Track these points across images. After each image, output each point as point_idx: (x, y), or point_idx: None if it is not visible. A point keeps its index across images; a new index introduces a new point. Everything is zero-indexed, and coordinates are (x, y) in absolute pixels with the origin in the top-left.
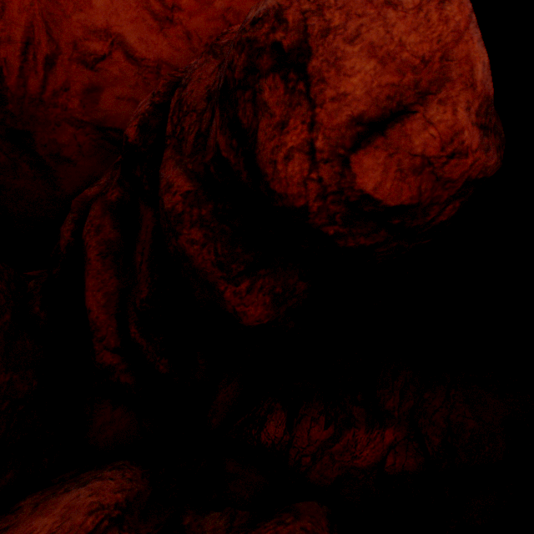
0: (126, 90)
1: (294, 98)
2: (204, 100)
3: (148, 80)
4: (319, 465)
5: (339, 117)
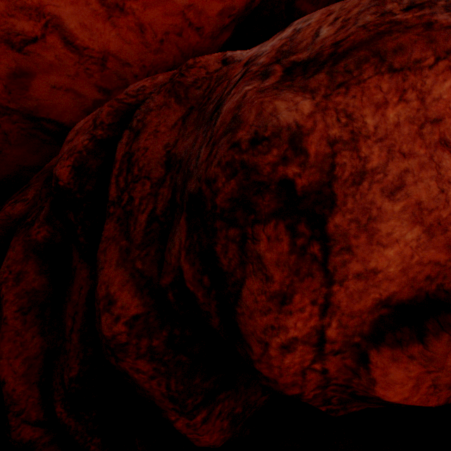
0: (63, 79)
1: (304, 264)
2: (162, 164)
3: (90, 71)
4: None
5: (363, 300)
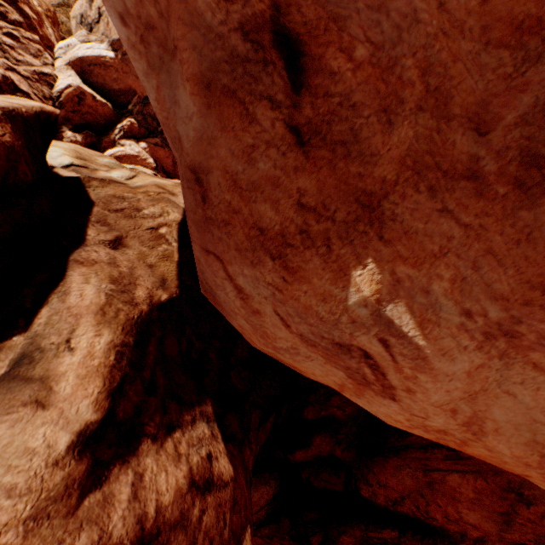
0: None
1: None
2: None
3: None
4: None
5: None
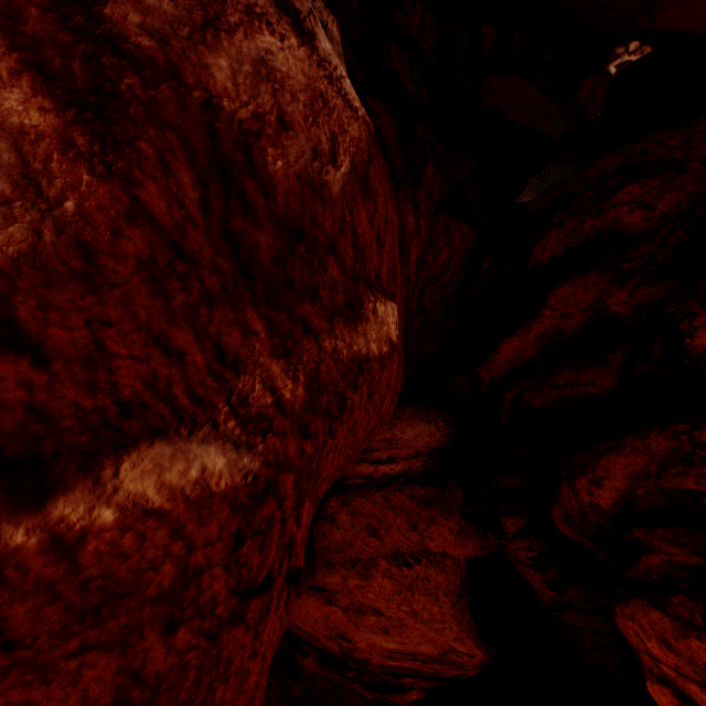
0: None
1: (700, 670)
2: None
3: None
4: (507, 555)
5: (699, 701)
